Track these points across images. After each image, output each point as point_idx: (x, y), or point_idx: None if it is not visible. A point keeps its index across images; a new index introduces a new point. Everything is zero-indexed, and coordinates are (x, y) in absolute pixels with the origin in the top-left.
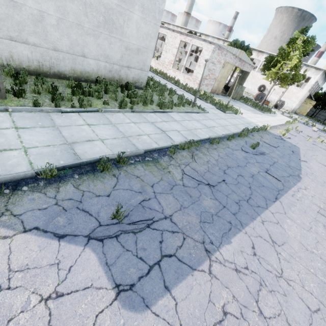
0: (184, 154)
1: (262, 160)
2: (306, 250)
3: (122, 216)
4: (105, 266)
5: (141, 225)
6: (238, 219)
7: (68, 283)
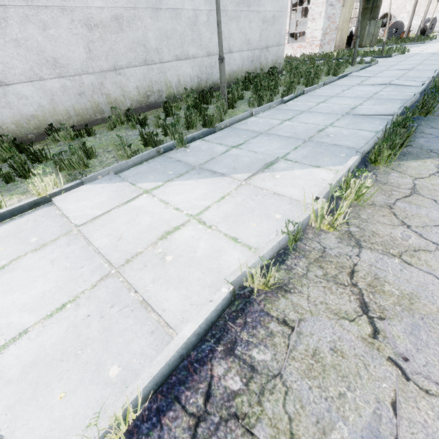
0: None
1: None
2: None
3: None
4: None
5: None
6: None
7: None
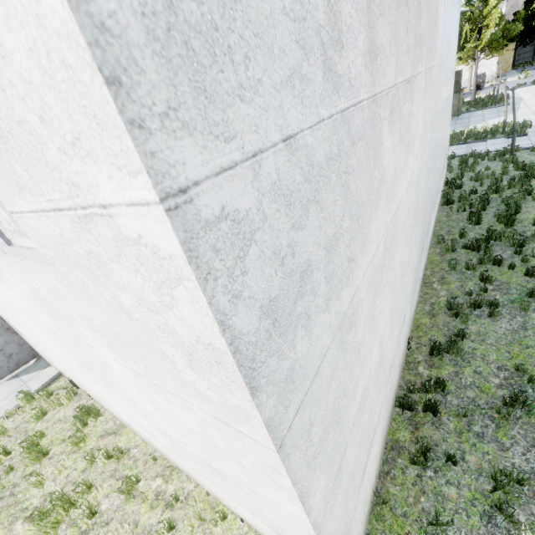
0: None
1: None
2: None
3: None
4: None
5: None
6: None
7: None
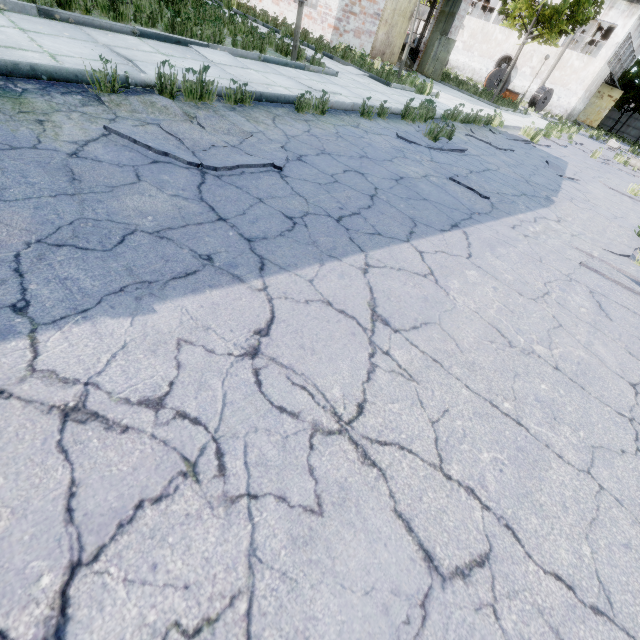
0: (159, 102)
1: (450, 161)
2: (508, 347)
3: None
4: None
5: None
6: (258, 253)
7: None
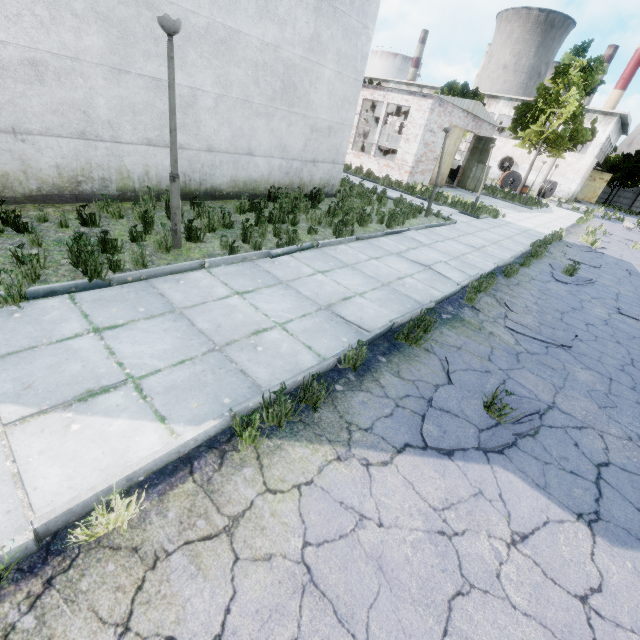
0: (487, 301)
1: (597, 294)
2: None
3: (512, 409)
4: (539, 489)
5: (534, 423)
6: None
7: (518, 519)
